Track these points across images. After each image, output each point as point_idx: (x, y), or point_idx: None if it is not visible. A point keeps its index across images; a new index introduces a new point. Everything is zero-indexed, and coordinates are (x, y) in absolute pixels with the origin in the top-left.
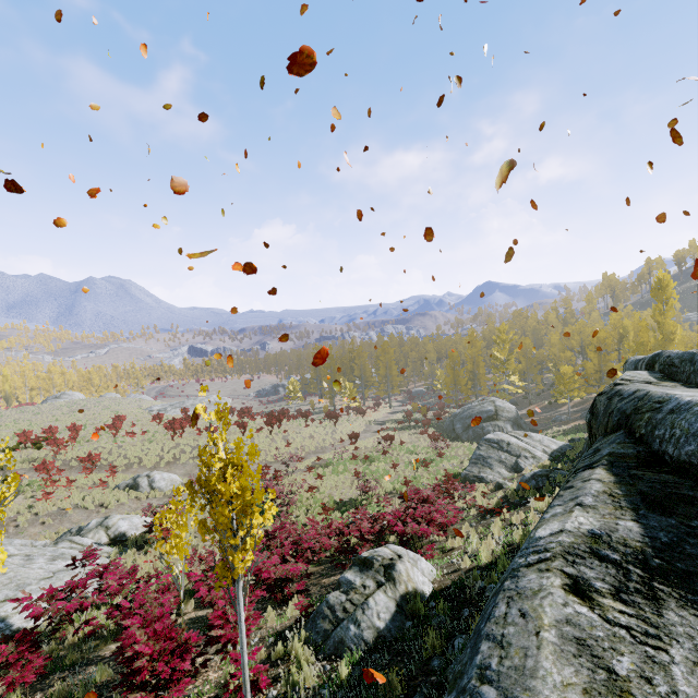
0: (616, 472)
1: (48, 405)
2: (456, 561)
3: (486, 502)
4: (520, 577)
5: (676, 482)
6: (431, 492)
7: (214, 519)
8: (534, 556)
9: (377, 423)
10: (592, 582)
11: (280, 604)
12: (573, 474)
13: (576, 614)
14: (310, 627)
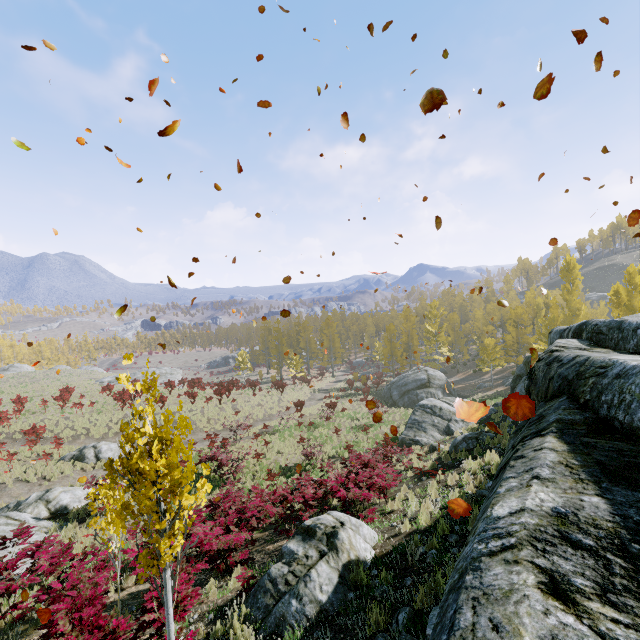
0: (568, 440)
1: None
2: (396, 524)
3: (422, 464)
4: (484, 570)
5: (632, 450)
6: (371, 456)
7: (137, 502)
8: (496, 542)
9: (321, 392)
10: (571, 579)
11: (224, 574)
12: (521, 443)
13: (562, 626)
14: (251, 602)
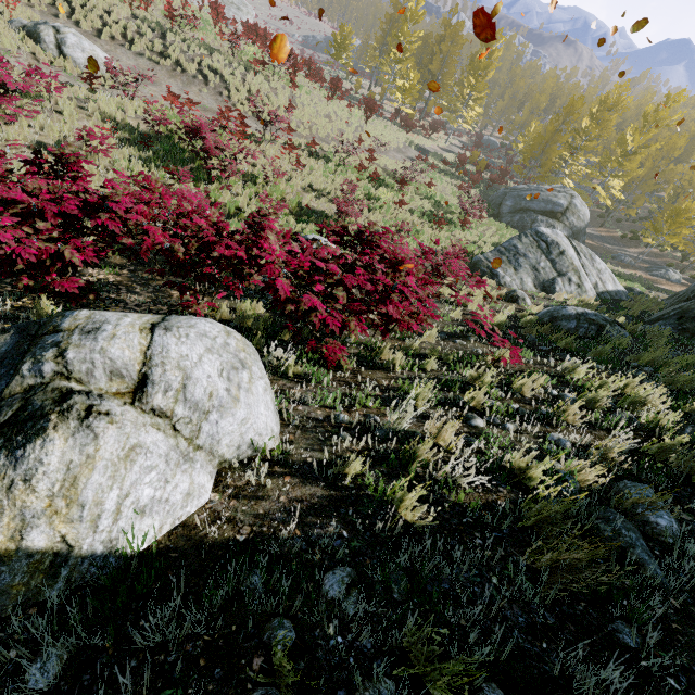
0: None
1: None
2: (348, 421)
3: (484, 311)
4: None
5: None
6: (411, 257)
7: None
8: None
9: (419, 150)
10: None
11: (51, 294)
12: None
13: None
14: None
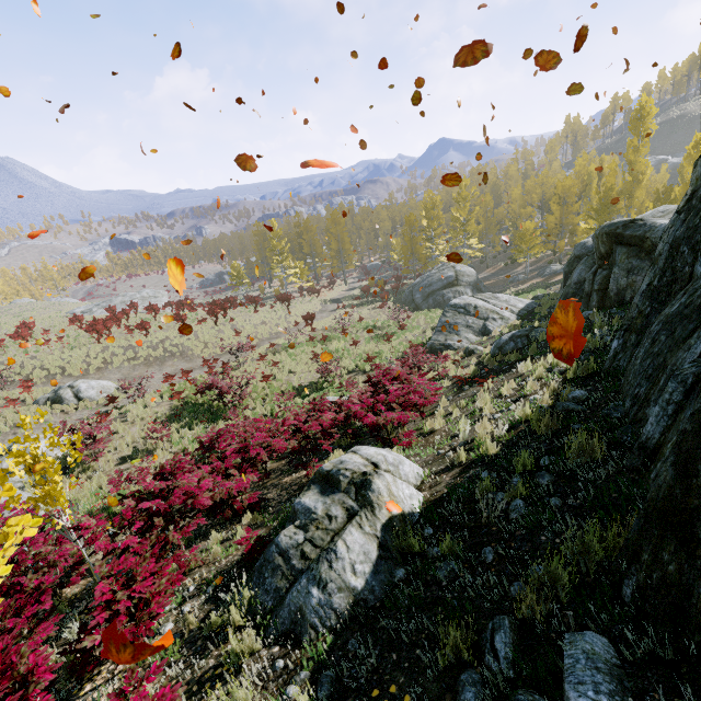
0: None
1: None
2: (444, 451)
3: (460, 371)
4: None
5: None
6: (401, 369)
7: None
8: None
9: (334, 302)
10: None
11: (233, 518)
12: None
13: None
14: (256, 583)
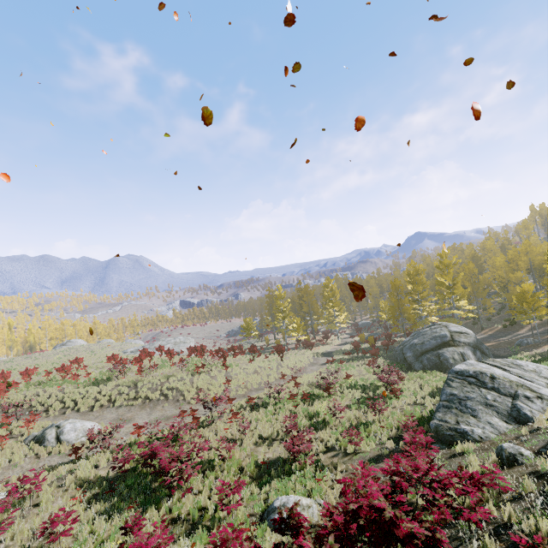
0: None
1: (52, 351)
2: None
3: (511, 514)
4: None
5: None
6: (390, 514)
7: None
8: None
9: (325, 355)
10: None
11: None
12: None
13: None
14: None
